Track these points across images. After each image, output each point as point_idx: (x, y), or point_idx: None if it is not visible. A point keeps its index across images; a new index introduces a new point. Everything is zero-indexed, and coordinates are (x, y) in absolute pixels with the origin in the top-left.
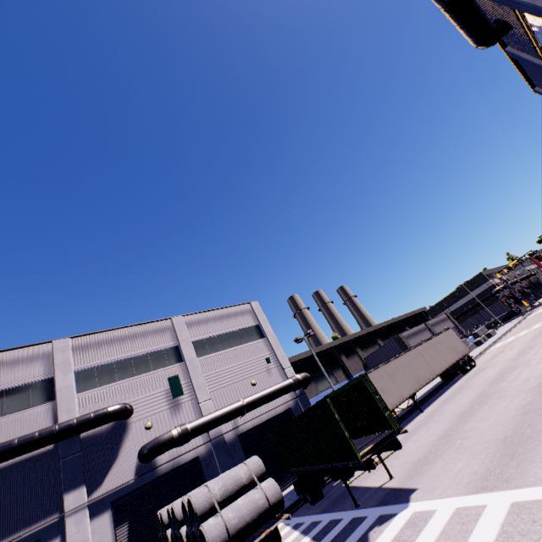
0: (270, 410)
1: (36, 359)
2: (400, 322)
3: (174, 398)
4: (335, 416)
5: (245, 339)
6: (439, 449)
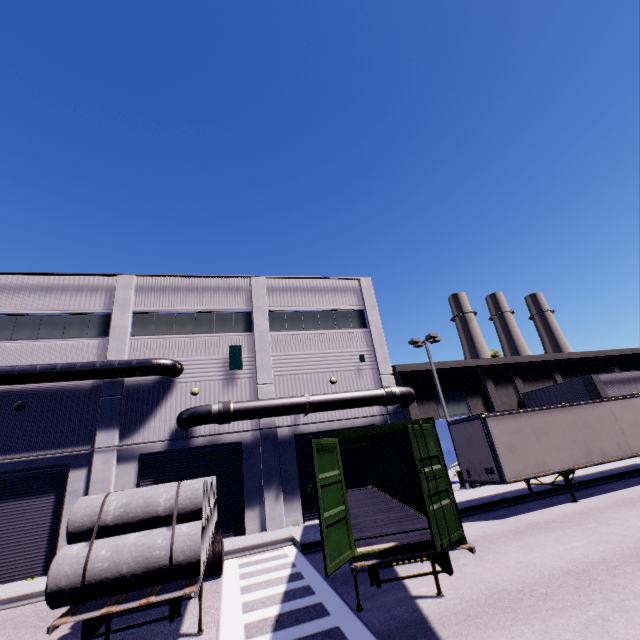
0: (345, 419)
1: (100, 291)
2: (606, 358)
3: (229, 370)
4: (317, 475)
5: (338, 324)
6: (554, 596)
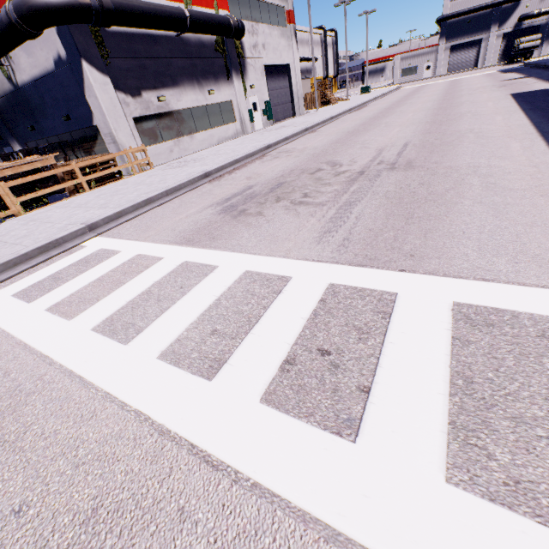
0: None
1: None
2: None
3: None
4: None
5: None
6: None
